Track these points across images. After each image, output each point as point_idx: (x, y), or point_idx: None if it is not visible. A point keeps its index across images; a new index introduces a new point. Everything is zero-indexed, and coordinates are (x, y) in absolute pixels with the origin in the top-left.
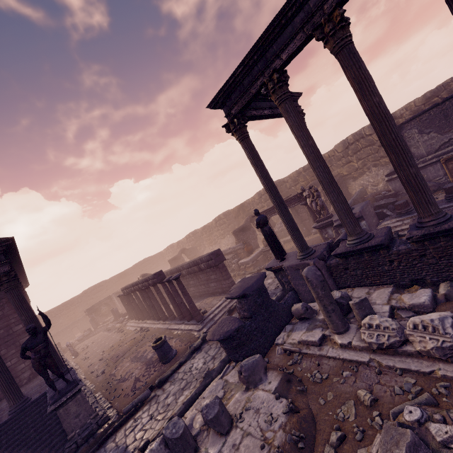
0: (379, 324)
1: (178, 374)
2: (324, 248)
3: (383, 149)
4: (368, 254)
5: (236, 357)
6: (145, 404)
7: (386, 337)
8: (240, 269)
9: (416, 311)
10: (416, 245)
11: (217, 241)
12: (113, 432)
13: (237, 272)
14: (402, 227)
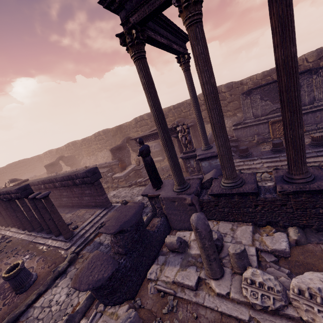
0: (262, 282)
1: (33, 310)
2: (198, 184)
3: (230, 105)
4: (239, 197)
5: (106, 302)
6: None
7: (272, 301)
8: (113, 182)
9: (276, 255)
10: (282, 196)
11: (95, 153)
12: None
13: (110, 184)
14: (243, 167)
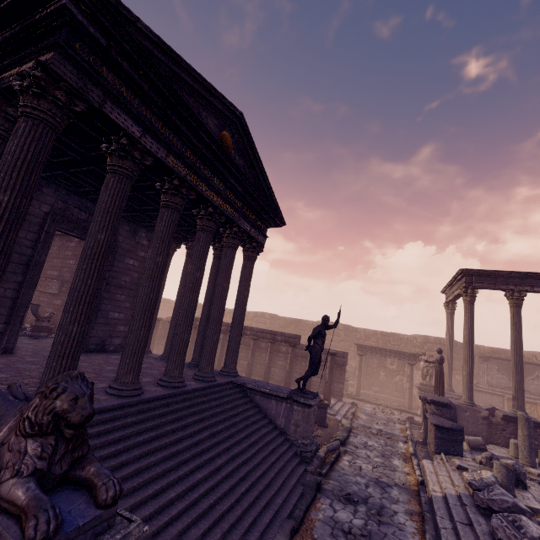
0: None
1: (354, 443)
2: (482, 407)
3: None
4: None
5: (450, 450)
6: (342, 453)
7: None
8: None
9: None
10: None
11: None
12: (333, 462)
13: None
14: None
